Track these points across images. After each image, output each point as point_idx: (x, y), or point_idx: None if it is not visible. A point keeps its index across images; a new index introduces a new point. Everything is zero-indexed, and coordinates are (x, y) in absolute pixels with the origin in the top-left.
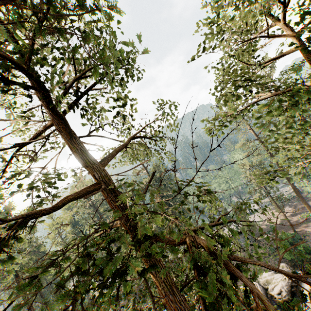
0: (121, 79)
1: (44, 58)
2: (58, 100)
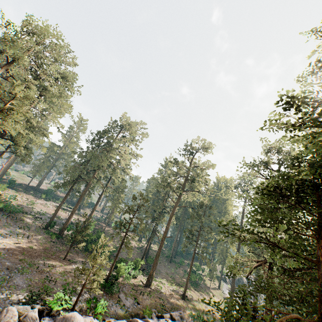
0: None
1: None
2: None
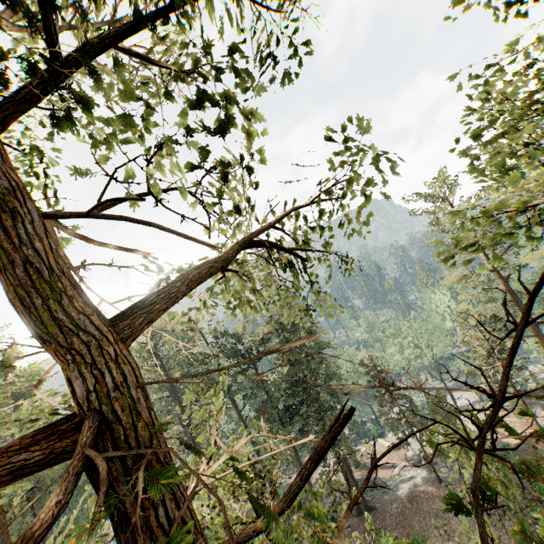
0: None
1: None
2: None
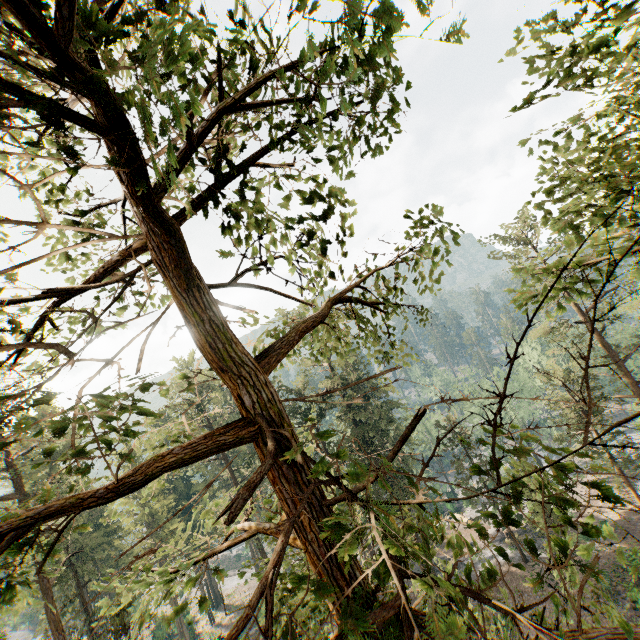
0: (354, 129)
1: (143, 55)
2: (171, 147)
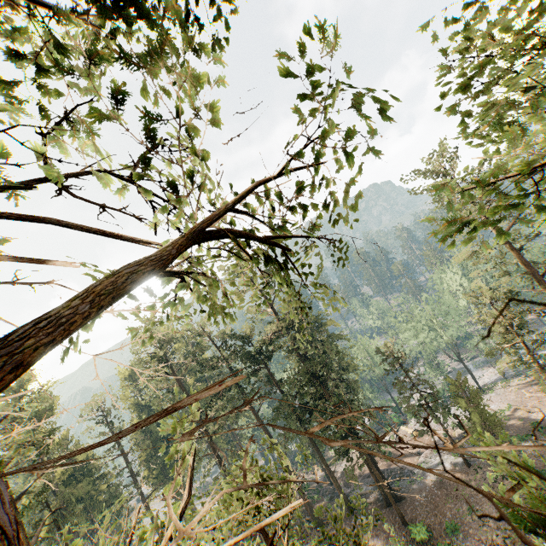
0: None
1: None
2: None
